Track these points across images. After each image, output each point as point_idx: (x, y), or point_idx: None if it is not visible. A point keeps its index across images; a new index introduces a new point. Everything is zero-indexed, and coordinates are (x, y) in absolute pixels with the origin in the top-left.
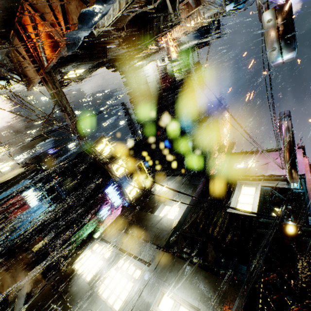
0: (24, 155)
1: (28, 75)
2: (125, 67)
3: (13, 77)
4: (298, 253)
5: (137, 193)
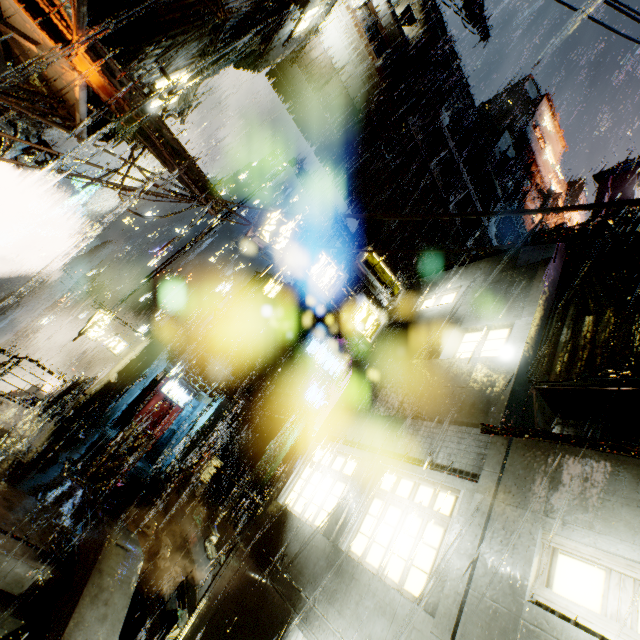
0: (148, 325)
1: (63, 94)
2: (275, 49)
3: (35, 107)
4: None
5: (380, 325)
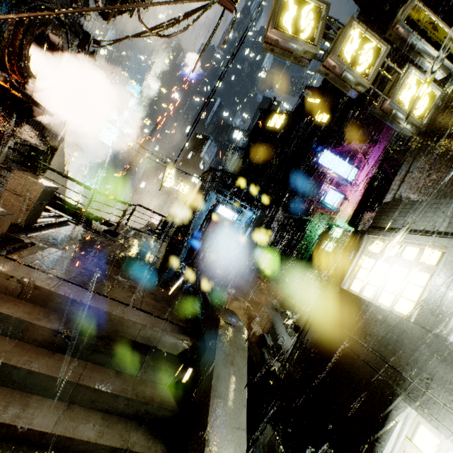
0: (197, 173)
1: None
2: None
3: None
4: None
5: (434, 99)
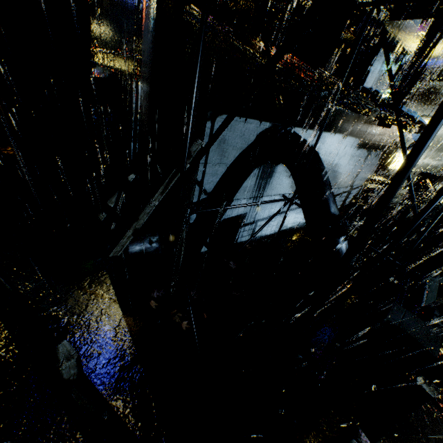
0: None
1: None
2: None
3: None
4: None
5: None
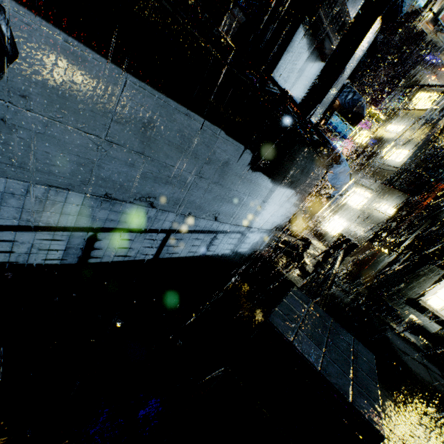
0: None
1: None
2: None
3: None
4: (436, 190)
5: (370, 138)
